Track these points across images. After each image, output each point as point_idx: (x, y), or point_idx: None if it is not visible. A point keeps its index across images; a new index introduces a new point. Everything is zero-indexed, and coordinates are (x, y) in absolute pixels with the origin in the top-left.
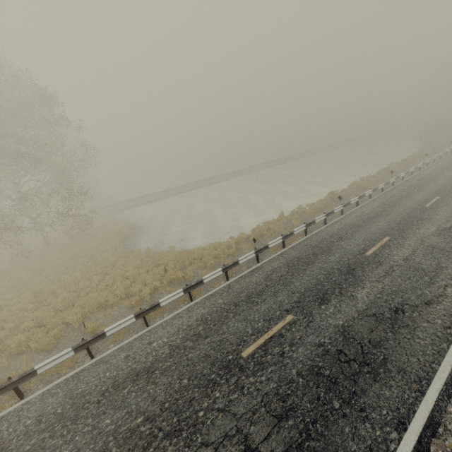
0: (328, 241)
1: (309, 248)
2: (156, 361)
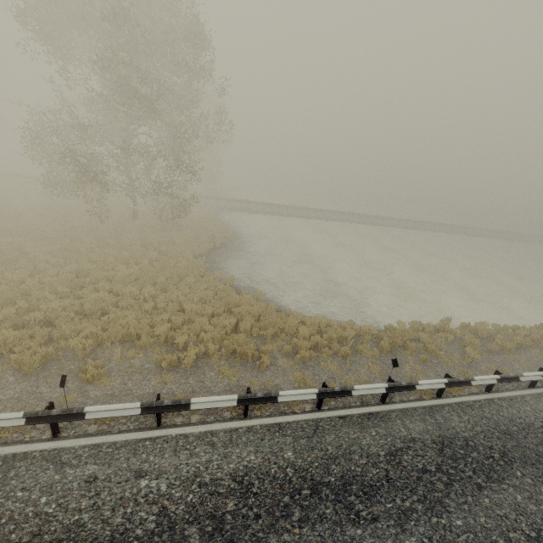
0: (538, 435)
1: (494, 430)
2: (121, 536)
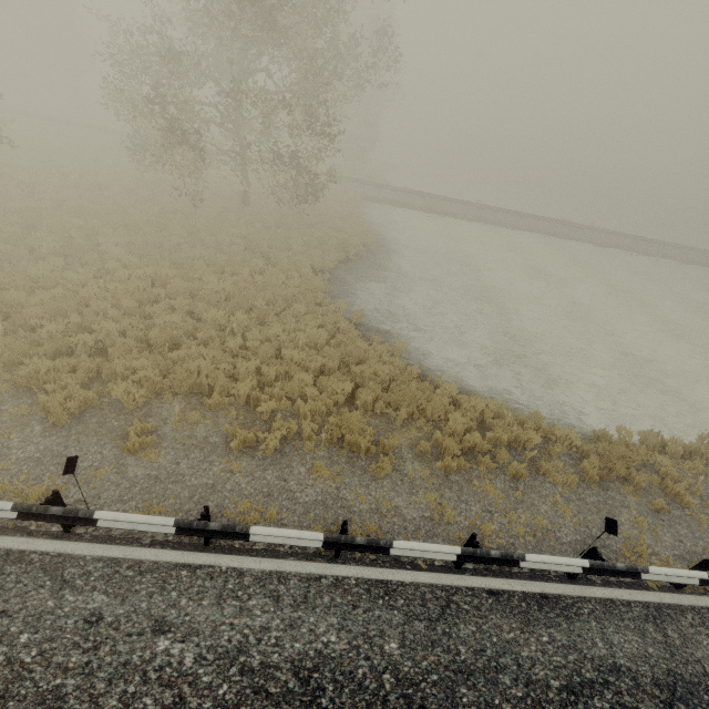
0: None
1: None
2: None
